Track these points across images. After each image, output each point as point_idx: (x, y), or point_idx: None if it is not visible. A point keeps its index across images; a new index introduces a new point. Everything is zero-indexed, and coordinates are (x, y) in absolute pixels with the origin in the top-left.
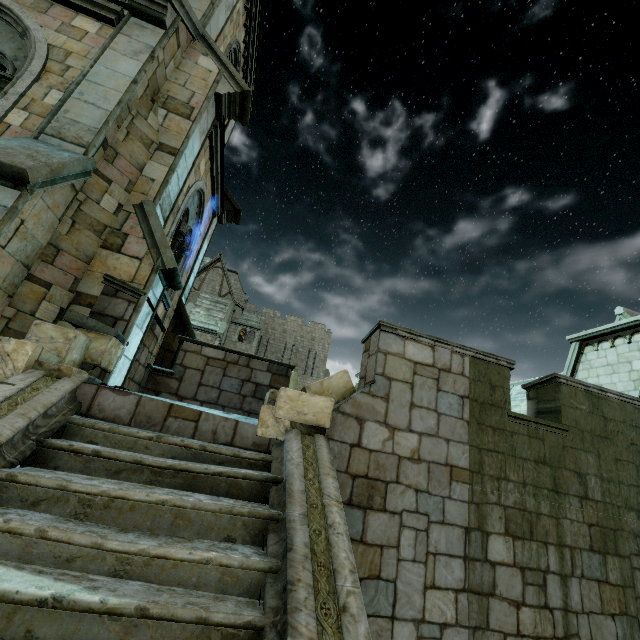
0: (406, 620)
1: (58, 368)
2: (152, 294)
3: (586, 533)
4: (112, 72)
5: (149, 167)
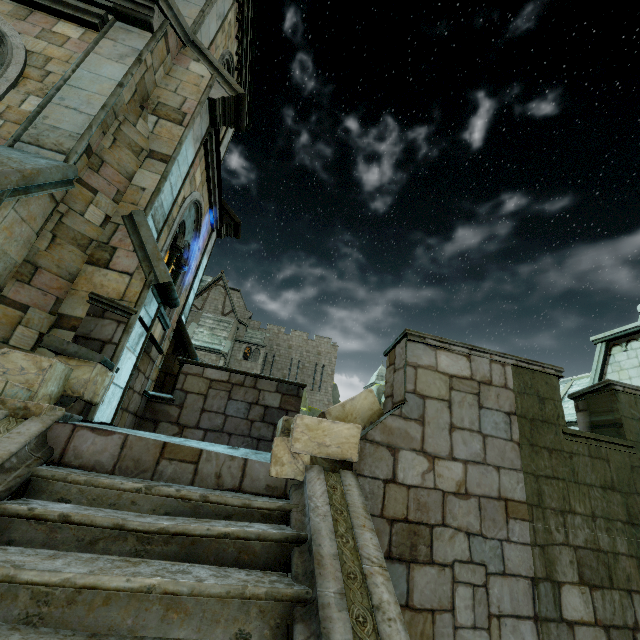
0: None
1: (25, 406)
2: (145, 313)
3: None
4: (96, 76)
5: (139, 175)
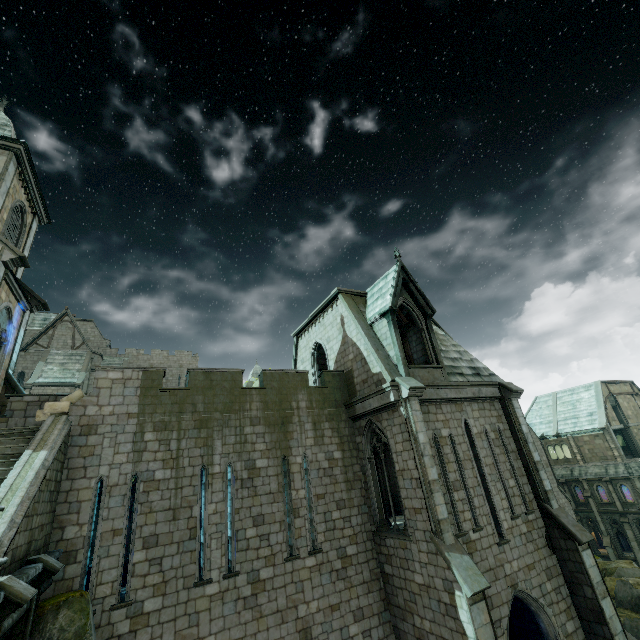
0: (105, 465)
1: None
2: None
3: (193, 423)
4: None
5: None
